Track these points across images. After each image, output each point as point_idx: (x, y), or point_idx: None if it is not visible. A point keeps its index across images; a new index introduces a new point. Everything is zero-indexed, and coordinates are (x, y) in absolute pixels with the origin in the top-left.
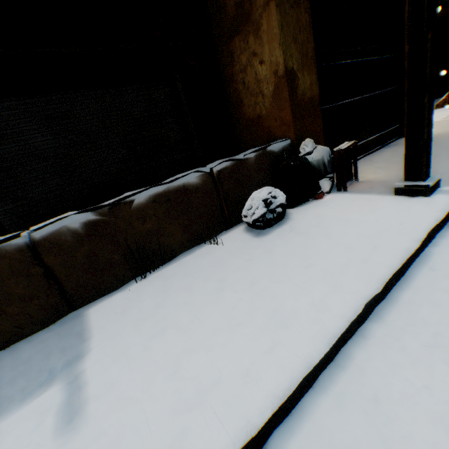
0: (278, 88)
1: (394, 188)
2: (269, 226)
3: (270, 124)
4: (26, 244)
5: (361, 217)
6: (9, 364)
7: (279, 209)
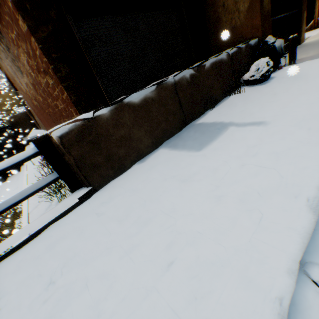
0: (252, 4)
1: None
2: (265, 80)
3: (242, 31)
4: (173, 82)
5: None
6: (183, 138)
7: (271, 69)
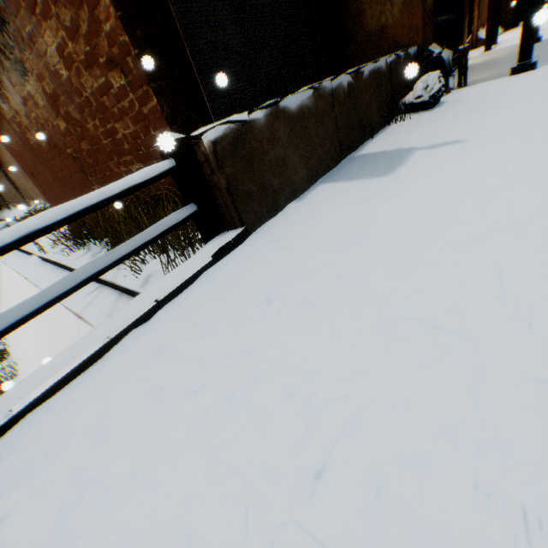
0: None
1: (510, 69)
2: (435, 105)
3: (396, 35)
4: (331, 90)
5: (501, 84)
6: (350, 170)
7: (443, 89)
